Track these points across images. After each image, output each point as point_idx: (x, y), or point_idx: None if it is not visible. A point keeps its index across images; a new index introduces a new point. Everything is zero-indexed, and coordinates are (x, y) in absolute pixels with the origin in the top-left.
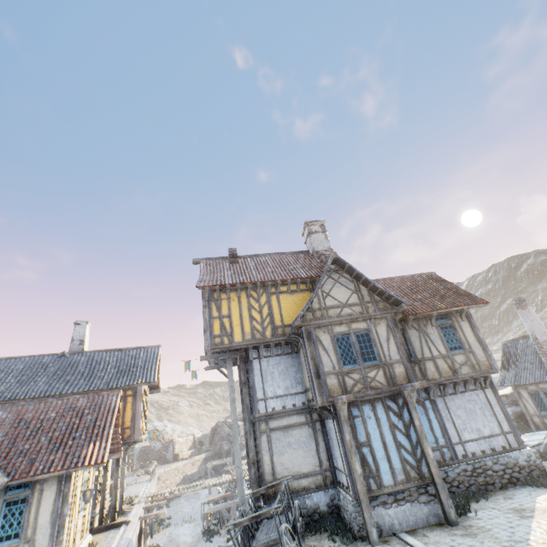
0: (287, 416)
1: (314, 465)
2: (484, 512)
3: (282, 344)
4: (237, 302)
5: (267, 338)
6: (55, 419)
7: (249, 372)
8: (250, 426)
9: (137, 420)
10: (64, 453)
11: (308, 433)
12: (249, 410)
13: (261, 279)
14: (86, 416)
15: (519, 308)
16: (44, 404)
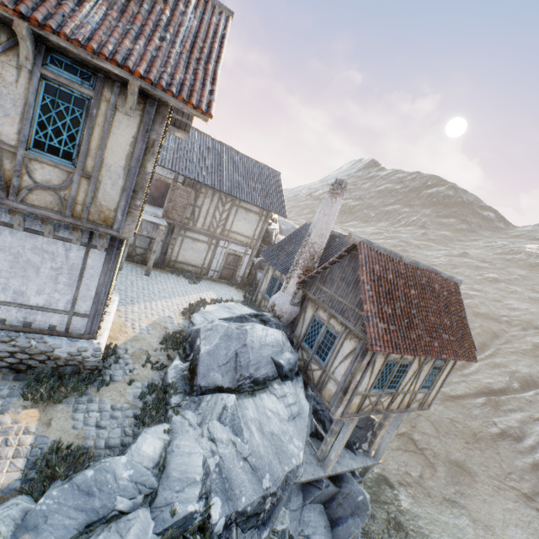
0: None
1: None
2: None
3: None
4: None
5: None
6: None
7: None
8: None
9: None
10: None
11: None
12: None
13: None
14: None
15: (329, 193)
16: None
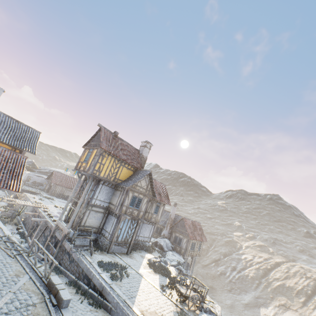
0: (99, 208)
1: (98, 226)
2: (134, 254)
3: (114, 185)
4: (109, 161)
5: (111, 180)
6: None
7: (96, 187)
8: (85, 205)
9: None
10: None
11: (102, 216)
12: (88, 200)
13: (122, 158)
14: (9, 163)
15: (174, 206)
16: None
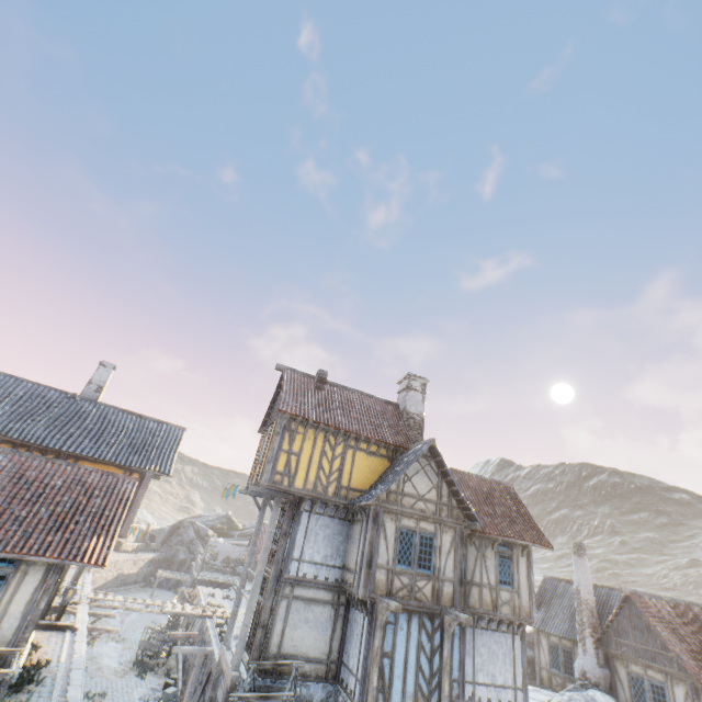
0: (315, 588)
1: (323, 652)
2: None
3: (340, 507)
4: (312, 441)
5: (328, 496)
6: (60, 489)
7: (294, 523)
8: (274, 585)
9: (131, 512)
10: (64, 538)
11: (329, 615)
12: (279, 566)
13: (345, 426)
14: (95, 499)
15: (576, 554)
16: (51, 465)
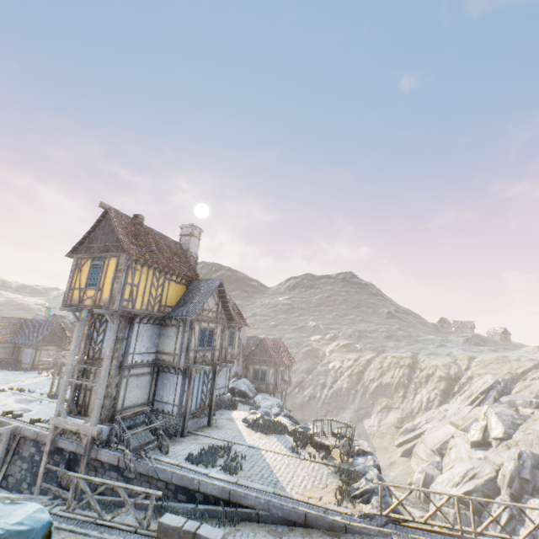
0: (142, 367)
1: (146, 399)
2: (217, 420)
3: (160, 318)
4: (146, 276)
5: (155, 312)
6: None
7: (131, 332)
8: (117, 371)
9: None
10: None
11: (149, 379)
12: (120, 360)
13: (167, 265)
14: None
15: None
16: None
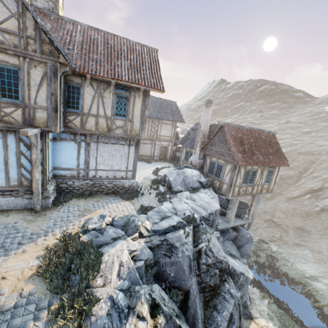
0: None
1: None
2: (69, 207)
3: None
4: None
5: None
6: None
7: None
8: None
9: None
10: None
11: None
12: None
13: None
14: None
15: (205, 106)
16: None
